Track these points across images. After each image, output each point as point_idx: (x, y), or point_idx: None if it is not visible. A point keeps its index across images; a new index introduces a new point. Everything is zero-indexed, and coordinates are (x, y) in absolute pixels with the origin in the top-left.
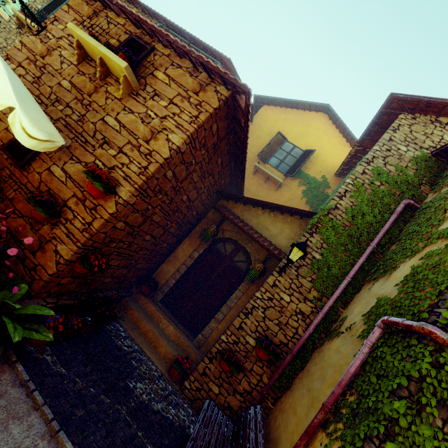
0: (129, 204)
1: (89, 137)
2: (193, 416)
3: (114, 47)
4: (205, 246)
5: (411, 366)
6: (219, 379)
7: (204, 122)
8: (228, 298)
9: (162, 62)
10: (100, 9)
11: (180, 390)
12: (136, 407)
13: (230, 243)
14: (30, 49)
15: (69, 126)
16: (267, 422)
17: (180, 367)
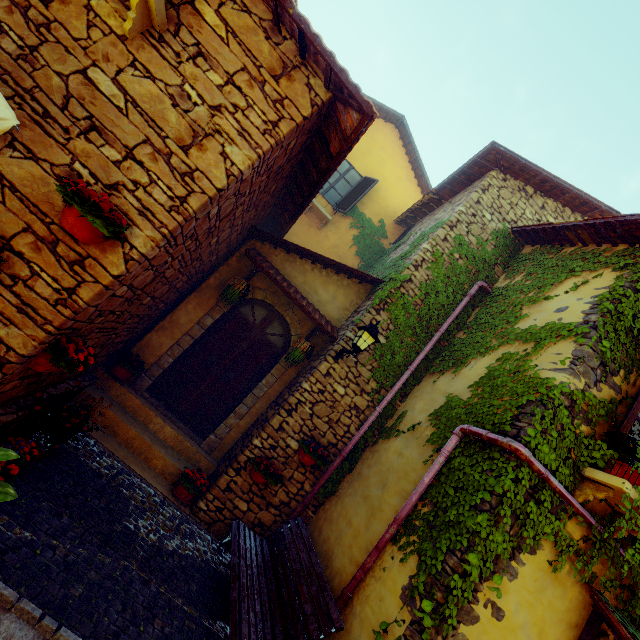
0: (146, 260)
1: (54, 106)
2: (213, 542)
3: None
4: (224, 309)
5: (496, 482)
6: (249, 494)
7: (285, 137)
8: (255, 385)
9: None
10: None
11: (192, 514)
12: (146, 555)
13: (262, 307)
14: None
15: None
16: (308, 533)
17: (192, 485)
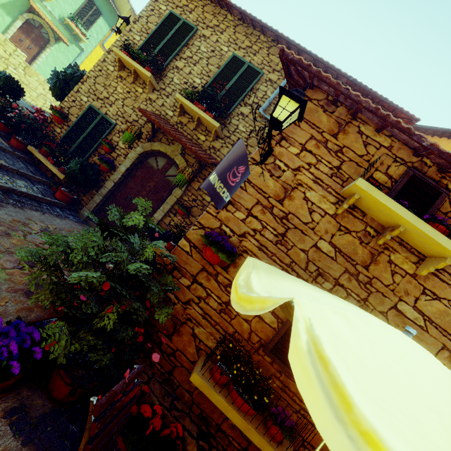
0: None
1: None
2: None
3: (383, 186)
4: None
5: None
6: None
7: None
8: None
9: None
10: (346, 119)
11: None
12: None
13: None
14: (257, 187)
15: None
16: None
17: None
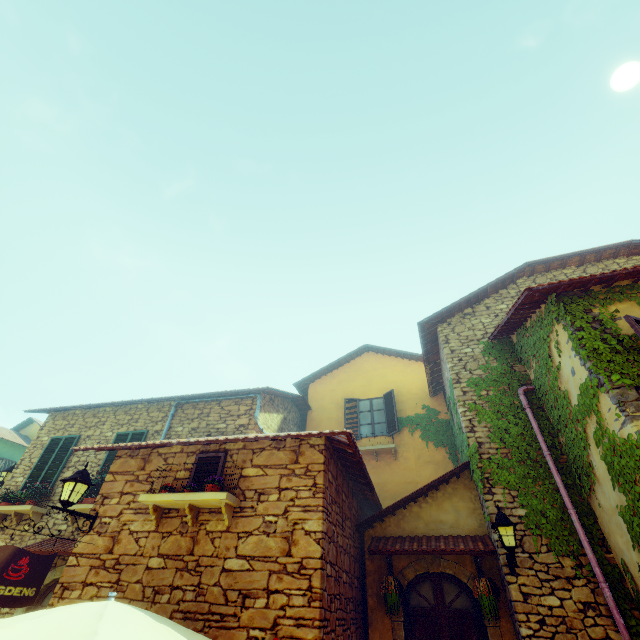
0: None
1: (222, 607)
2: None
3: (185, 479)
4: (400, 619)
5: None
6: None
7: (324, 484)
8: None
9: (243, 458)
10: (148, 453)
11: None
12: None
13: (422, 582)
14: (89, 554)
15: (189, 614)
16: None
17: None
